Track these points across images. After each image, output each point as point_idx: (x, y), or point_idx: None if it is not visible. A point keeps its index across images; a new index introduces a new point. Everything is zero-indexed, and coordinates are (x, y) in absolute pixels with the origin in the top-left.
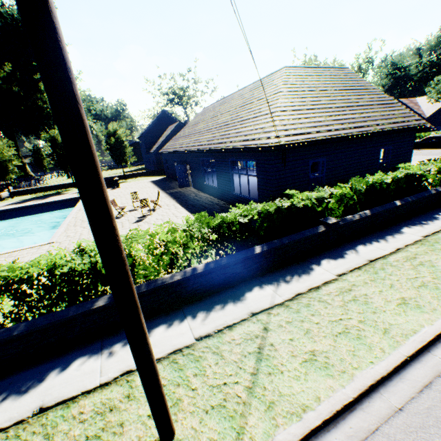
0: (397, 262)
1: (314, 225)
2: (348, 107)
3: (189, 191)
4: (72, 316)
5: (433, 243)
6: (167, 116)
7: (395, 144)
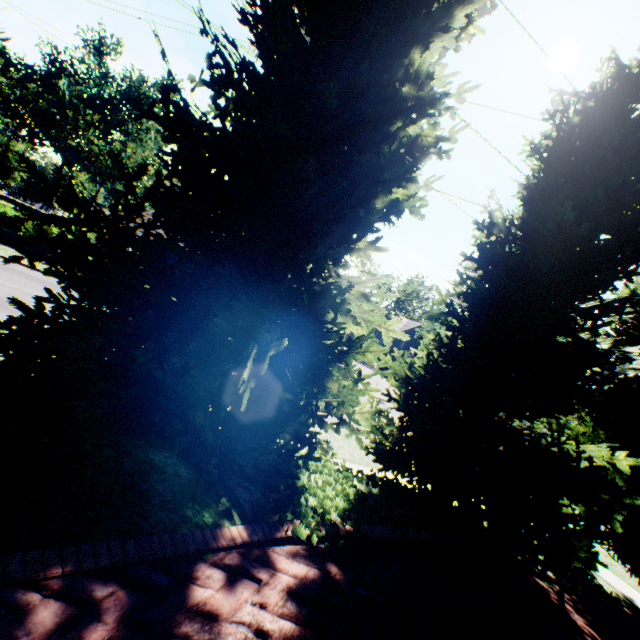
0: None
1: None
2: None
3: None
4: None
5: None
6: None
7: None
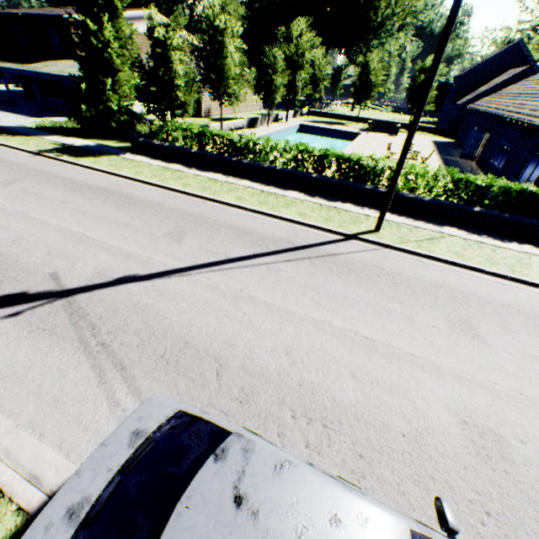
0: None
1: None
2: None
3: (467, 165)
4: (354, 186)
5: None
6: (518, 51)
7: None
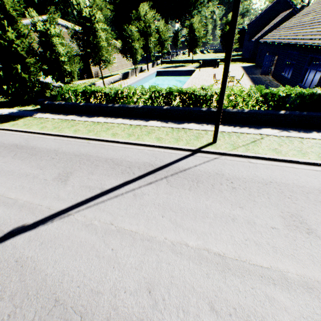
0: None
1: None
2: None
3: (266, 79)
4: (194, 110)
5: None
6: (284, 1)
7: None
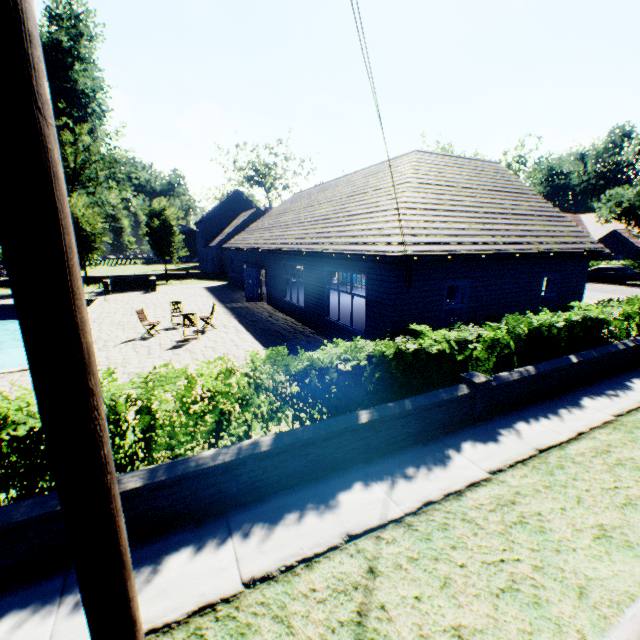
0: (582, 456)
1: (450, 382)
2: (500, 214)
3: (261, 309)
4: (16, 522)
5: (632, 428)
6: (241, 198)
7: (563, 272)
